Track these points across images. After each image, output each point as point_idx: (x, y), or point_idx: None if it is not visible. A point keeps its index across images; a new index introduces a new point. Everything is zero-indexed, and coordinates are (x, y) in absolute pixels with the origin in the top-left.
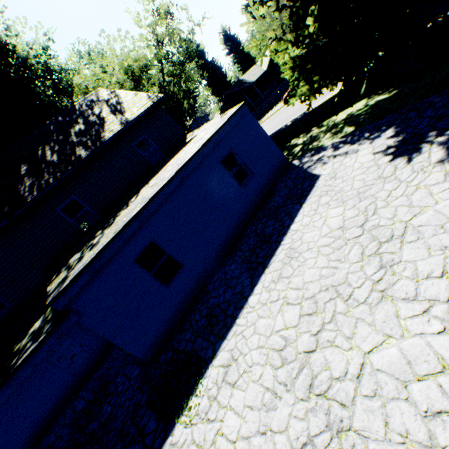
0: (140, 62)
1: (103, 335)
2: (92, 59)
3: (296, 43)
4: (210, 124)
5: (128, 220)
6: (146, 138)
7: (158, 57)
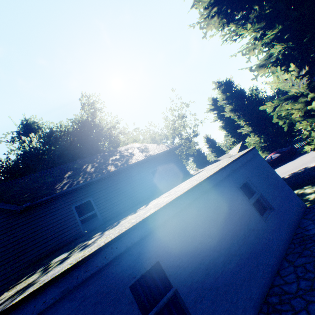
0: (162, 136)
1: None
2: (137, 128)
3: (310, 104)
4: (218, 162)
5: (139, 220)
6: (160, 169)
7: (173, 135)
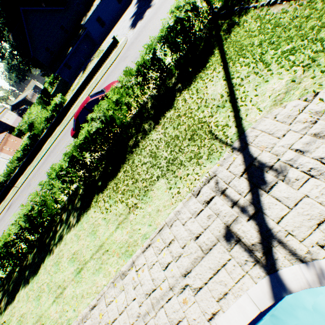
0: None
1: (93, 34)
2: None
3: None
4: None
5: (94, 10)
6: None
7: None
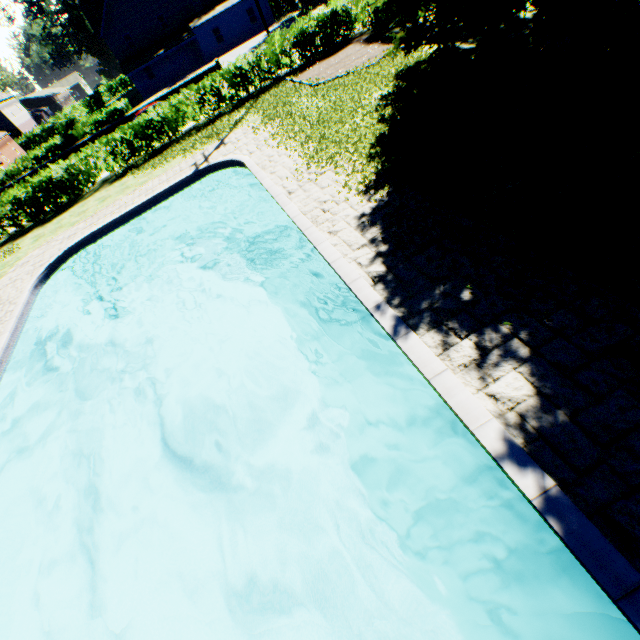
0: None
1: (201, 46)
2: None
3: None
4: None
5: (213, 17)
6: None
7: None
